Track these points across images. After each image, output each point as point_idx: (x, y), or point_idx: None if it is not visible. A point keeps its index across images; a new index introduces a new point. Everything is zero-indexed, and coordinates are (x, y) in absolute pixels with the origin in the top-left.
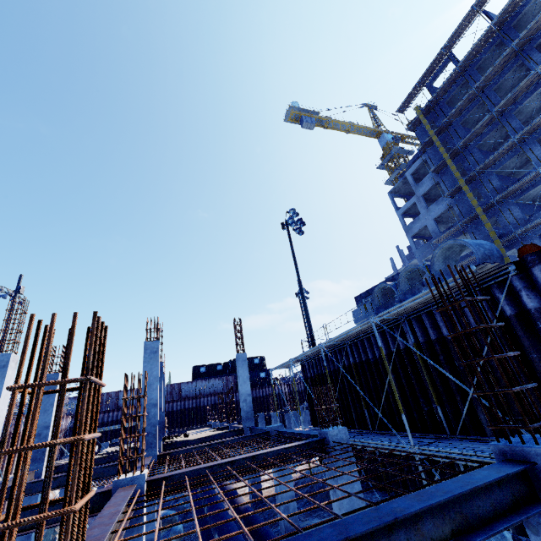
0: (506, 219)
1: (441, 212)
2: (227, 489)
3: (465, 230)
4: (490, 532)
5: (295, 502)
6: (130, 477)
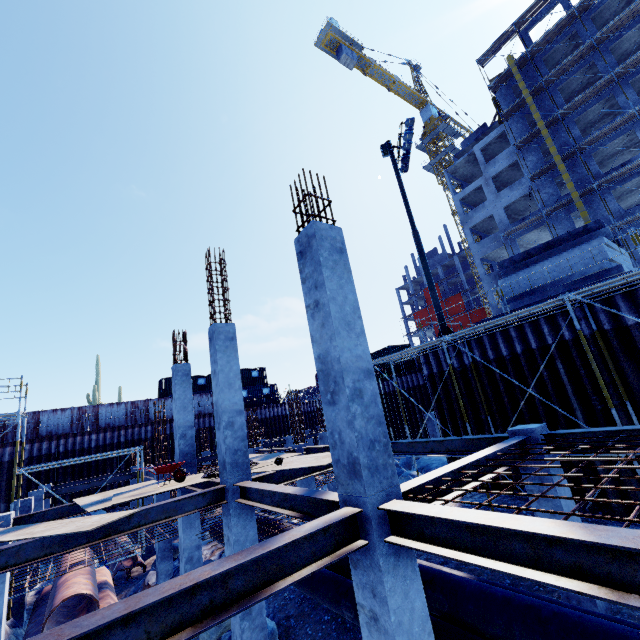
0: (606, 208)
1: (515, 199)
2: None
3: (543, 222)
4: None
5: None
6: None
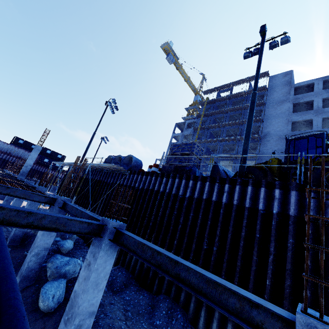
0: None
1: None
2: None
3: None
4: (31, 200)
5: None
6: None
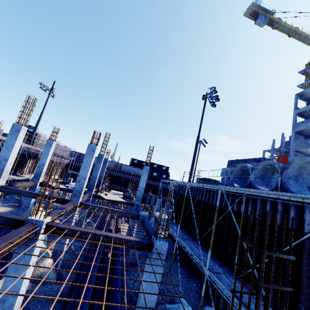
0: None
1: None
2: (117, 226)
3: None
4: None
5: (139, 253)
6: (36, 219)
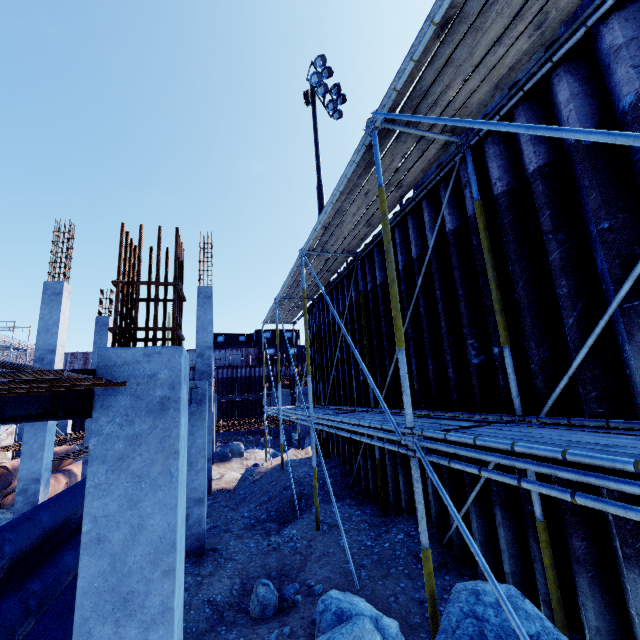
0: None
1: None
2: None
3: None
4: None
5: (203, 509)
6: None
